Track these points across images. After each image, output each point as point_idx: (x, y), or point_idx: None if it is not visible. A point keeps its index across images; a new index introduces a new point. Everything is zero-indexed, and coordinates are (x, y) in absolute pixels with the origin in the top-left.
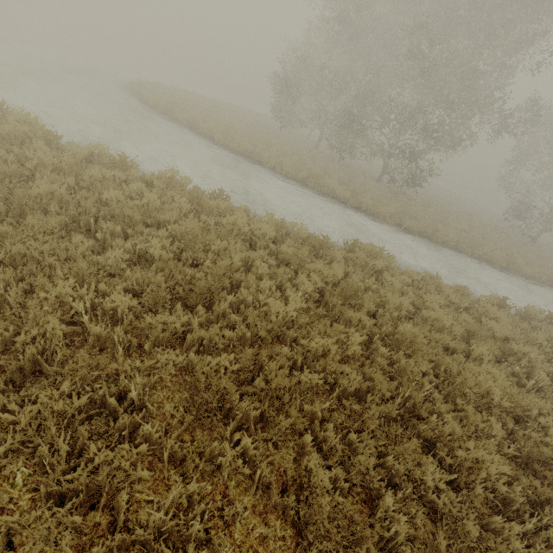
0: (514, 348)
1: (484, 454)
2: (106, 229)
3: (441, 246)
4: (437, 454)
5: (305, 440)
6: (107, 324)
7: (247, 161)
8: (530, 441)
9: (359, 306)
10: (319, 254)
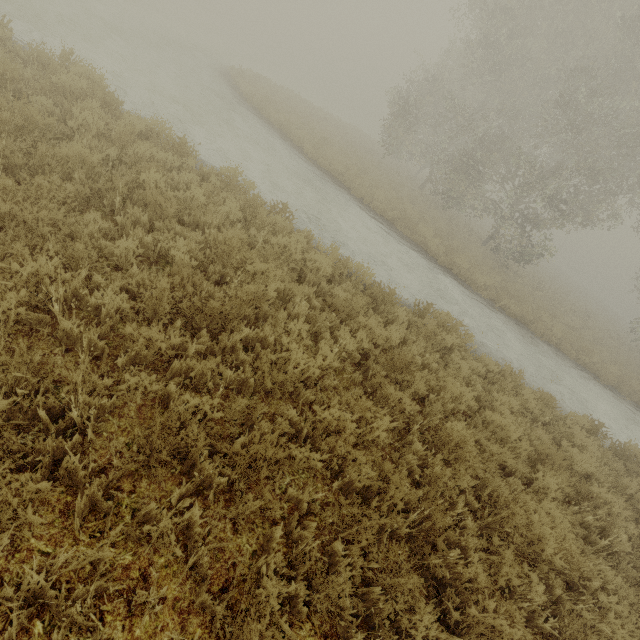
0: (593, 491)
1: (504, 624)
2: (131, 214)
3: (539, 340)
4: (444, 602)
5: (274, 532)
6: (88, 322)
7: (333, 183)
8: (577, 621)
9: (407, 384)
10: (379, 309)
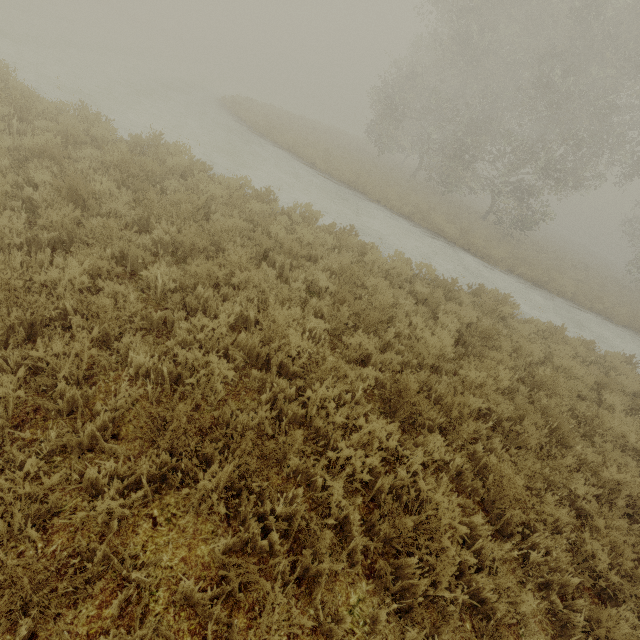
0: None
1: (627, 477)
2: (278, 261)
3: (557, 297)
4: (581, 477)
5: (477, 448)
6: None
7: (351, 191)
8: None
9: (494, 349)
10: (447, 296)
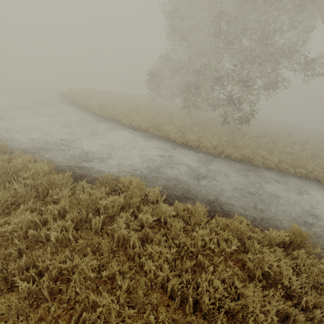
0: None
1: None
2: None
3: (261, 168)
4: None
5: None
6: None
7: (107, 121)
8: None
9: None
10: (50, 193)
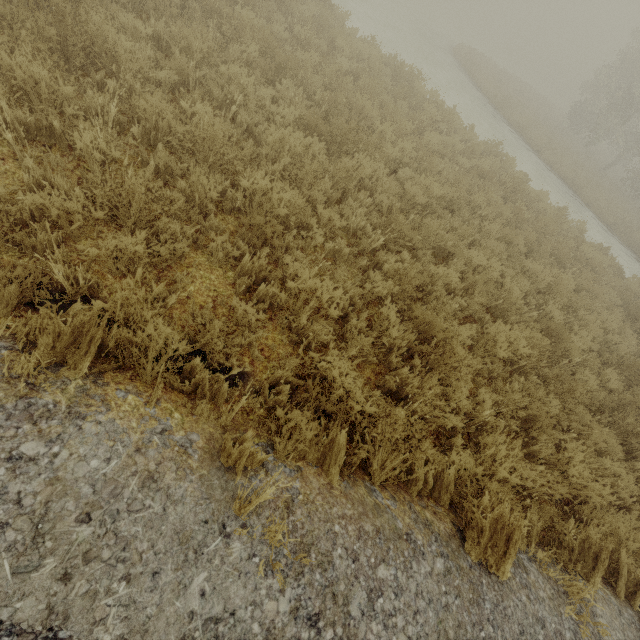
0: None
1: None
2: None
3: None
4: None
5: None
6: None
7: (569, 191)
8: None
9: None
10: None
